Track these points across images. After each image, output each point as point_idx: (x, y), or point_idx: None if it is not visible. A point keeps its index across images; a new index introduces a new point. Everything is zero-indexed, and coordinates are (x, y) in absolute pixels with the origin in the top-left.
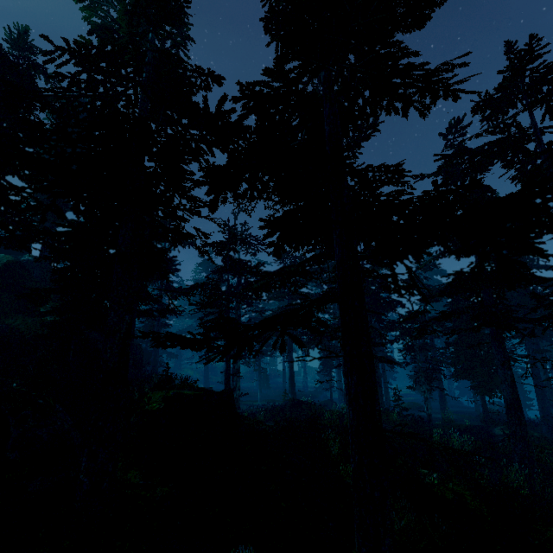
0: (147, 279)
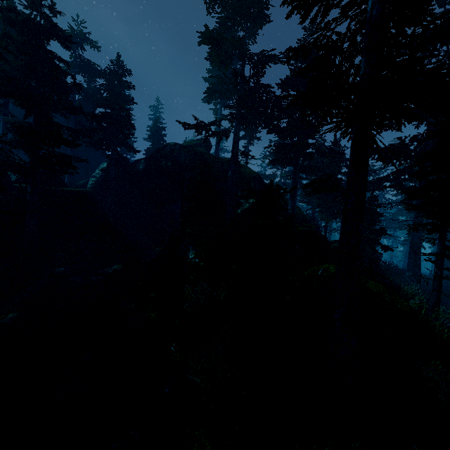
0: None
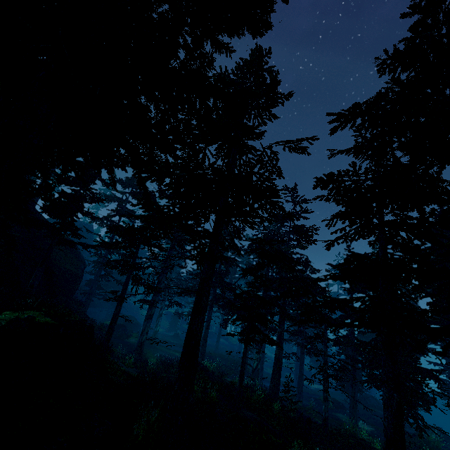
0: (74, 214)
